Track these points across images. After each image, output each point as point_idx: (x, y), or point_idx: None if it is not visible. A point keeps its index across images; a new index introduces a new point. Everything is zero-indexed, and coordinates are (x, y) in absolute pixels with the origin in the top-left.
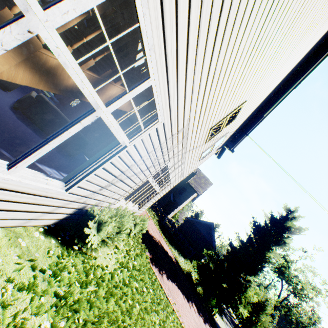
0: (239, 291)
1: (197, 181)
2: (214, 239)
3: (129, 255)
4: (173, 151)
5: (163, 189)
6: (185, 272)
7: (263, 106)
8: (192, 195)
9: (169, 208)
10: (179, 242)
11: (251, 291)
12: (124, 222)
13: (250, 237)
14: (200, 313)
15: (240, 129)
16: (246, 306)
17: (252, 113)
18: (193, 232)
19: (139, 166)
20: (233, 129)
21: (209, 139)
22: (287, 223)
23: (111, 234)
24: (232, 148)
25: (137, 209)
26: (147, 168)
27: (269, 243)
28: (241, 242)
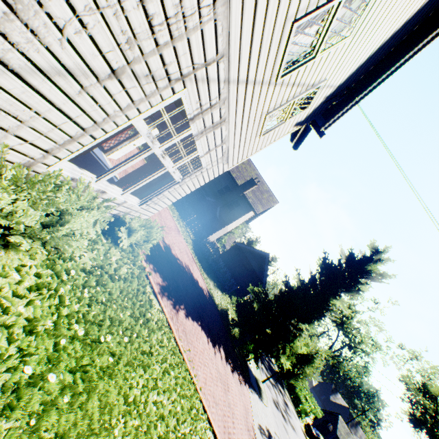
0: (285, 340)
1: (257, 195)
2: (266, 274)
3: (94, 276)
4: (190, 47)
5: (187, 178)
6: (220, 310)
7: (403, 40)
8: (247, 213)
9: (212, 227)
10: (219, 271)
11: (300, 342)
12: (59, 203)
13: (315, 277)
14: (228, 360)
15: (345, 90)
16: (290, 357)
17: (380, 51)
18: (240, 262)
19: (65, 34)
20: (336, 79)
21: (286, 72)
22: (369, 266)
23: (17, 223)
24: (323, 129)
25: (137, 205)
26: (113, 71)
27: (338, 288)
28: (300, 282)
